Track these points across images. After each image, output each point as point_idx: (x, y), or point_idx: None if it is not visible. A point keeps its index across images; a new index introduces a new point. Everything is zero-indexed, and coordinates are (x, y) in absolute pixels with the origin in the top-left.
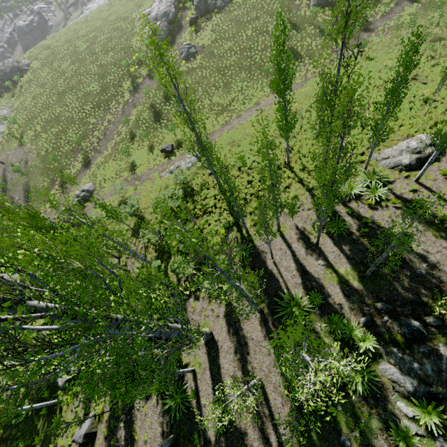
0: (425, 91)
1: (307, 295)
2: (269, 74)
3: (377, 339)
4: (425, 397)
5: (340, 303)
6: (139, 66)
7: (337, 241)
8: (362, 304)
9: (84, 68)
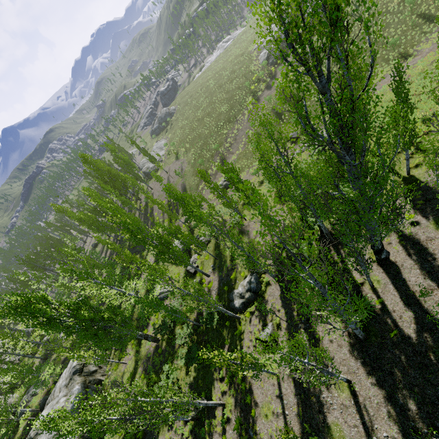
0: None
1: None
2: (396, 47)
3: None
4: None
5: None
6: (258, 83)
7: None
8: None
9: (215, 98)
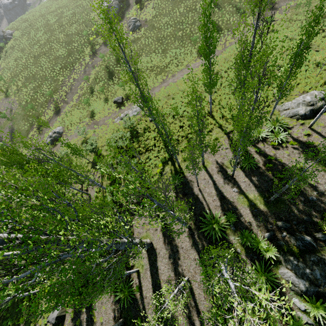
0: (317, 57)
1: (225, 215)
2: (197, 43)
3: (278, 250)
4: (314, 295)
5: (249, 221)
6: (96, 35)
7: (248, 173)
8: (266, 223)
9: (54, 37)
